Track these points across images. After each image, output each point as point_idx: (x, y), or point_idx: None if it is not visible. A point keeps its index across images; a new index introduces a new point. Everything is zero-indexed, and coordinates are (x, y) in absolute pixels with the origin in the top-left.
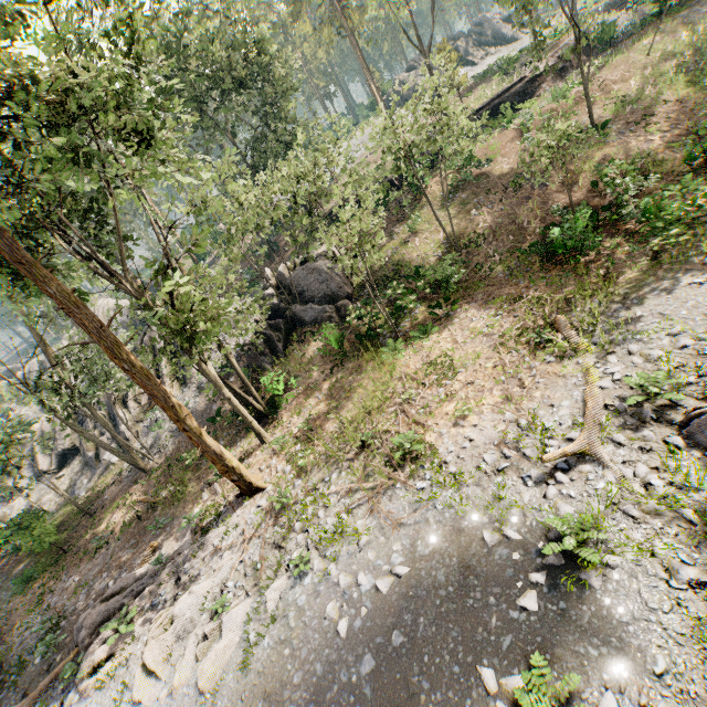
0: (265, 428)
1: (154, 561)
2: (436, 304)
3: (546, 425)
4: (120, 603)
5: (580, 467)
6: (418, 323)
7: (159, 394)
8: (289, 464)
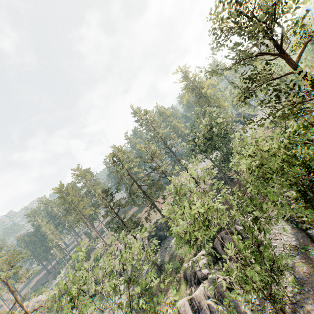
0: None
1: None
2: None
3: None
4: None
5: None
6: None
7: None
8: None
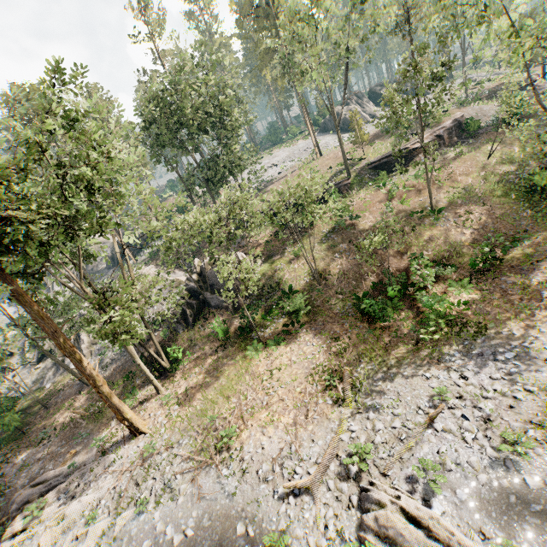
0: (165, 380)
1: (68, 466)
2: (291, 322)
3: (302, 456)
4: (41, 491)
5: (303, 497)
6: (278, 330)
7: (85, 372)
8: (166, 419)
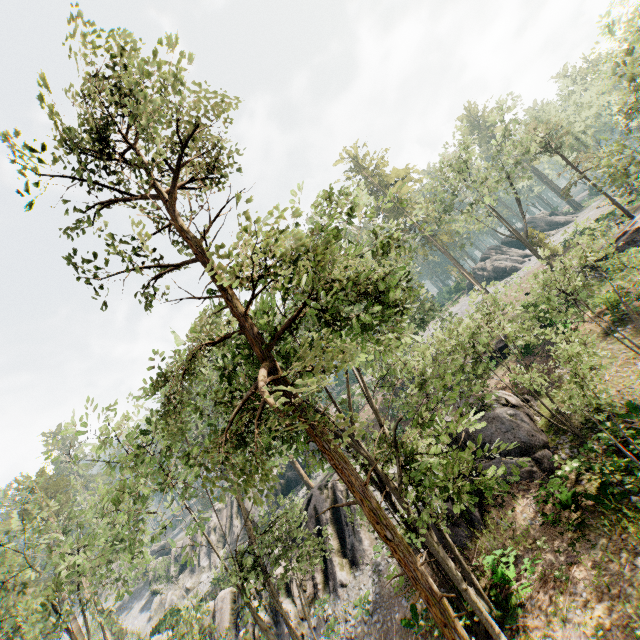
0: None
1: None
2: None
3: None
4: None
5: None
6: None
7: (422, 578)
8: None
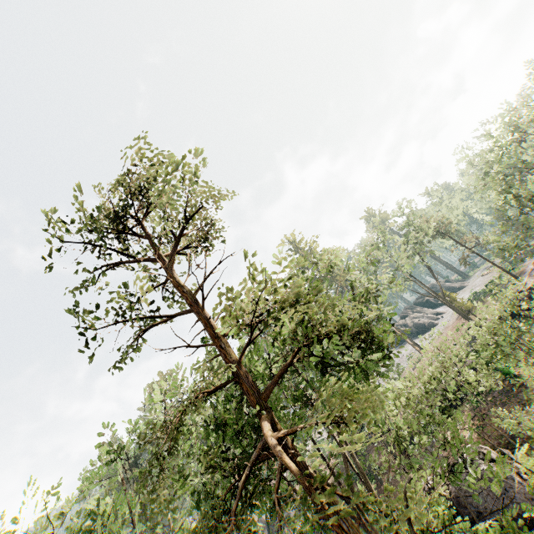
0: None
1: None
2: None
3: None
4: None
5: None
6: None
7: None
8: None
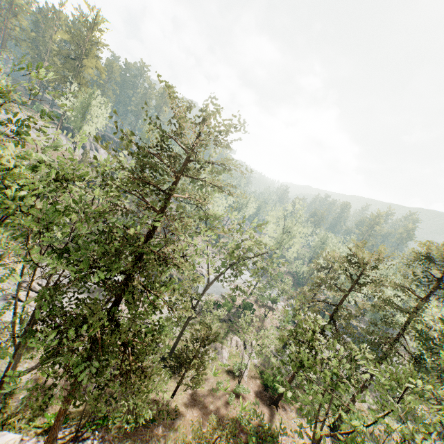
0: None
1: None
2: None
3: None
4: None
5: None
6: None
7: None
8: None
